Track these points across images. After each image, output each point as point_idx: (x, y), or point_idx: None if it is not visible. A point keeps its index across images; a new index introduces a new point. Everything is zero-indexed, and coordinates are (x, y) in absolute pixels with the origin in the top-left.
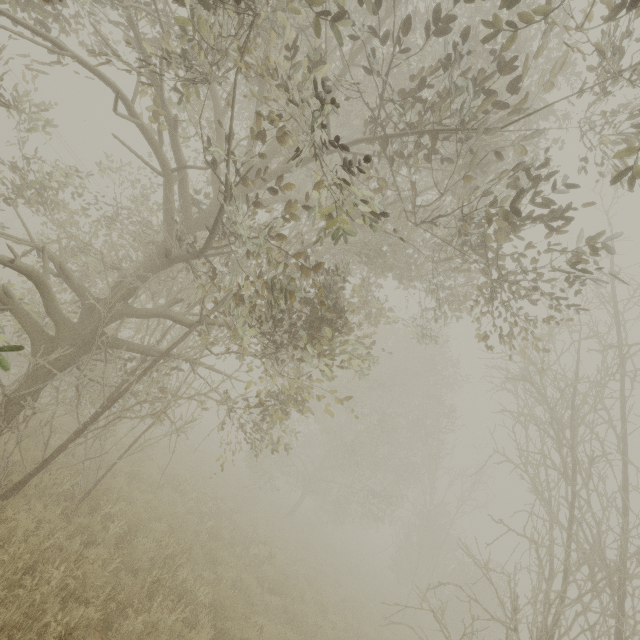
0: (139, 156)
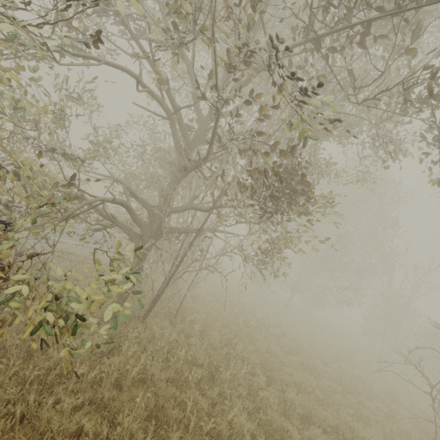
0: (151, 112)
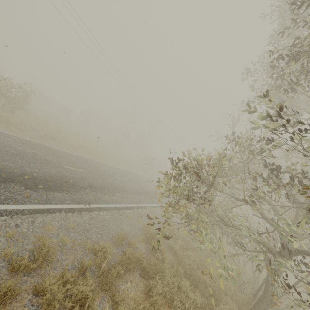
0: None
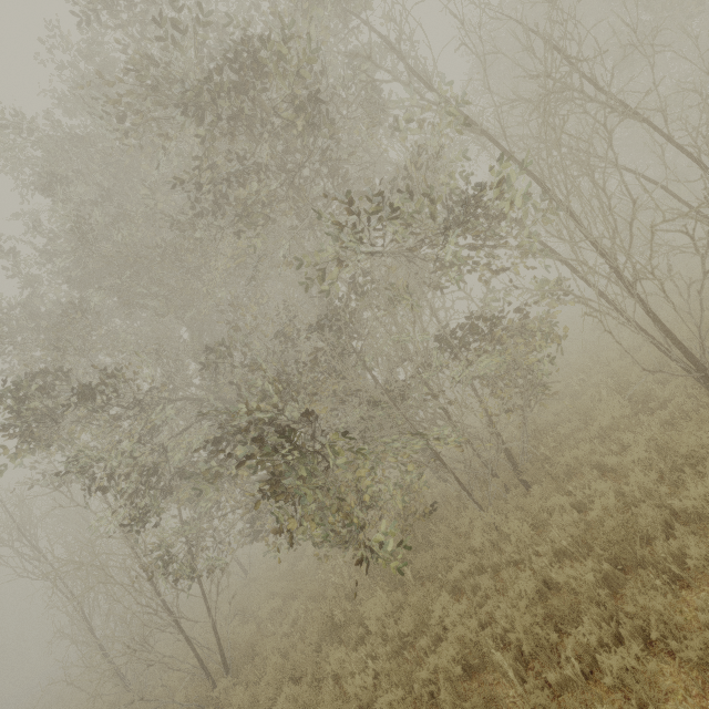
0: None
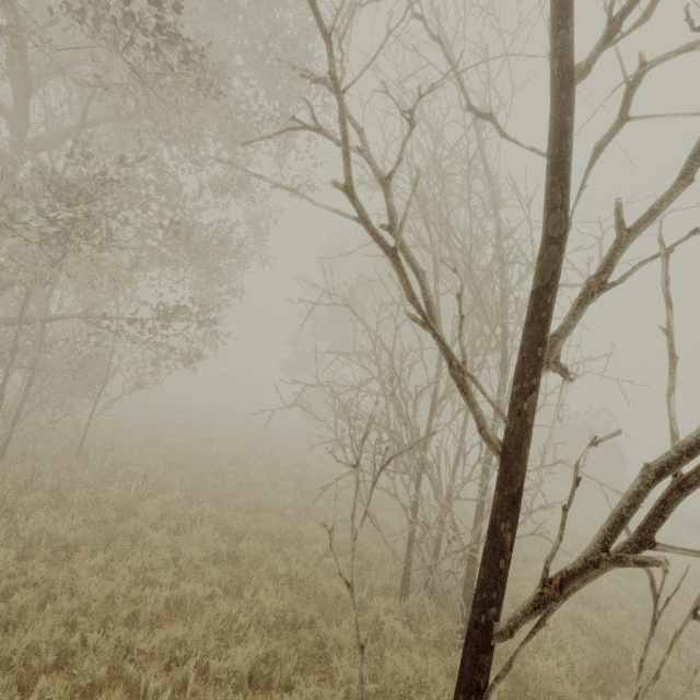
0: None
